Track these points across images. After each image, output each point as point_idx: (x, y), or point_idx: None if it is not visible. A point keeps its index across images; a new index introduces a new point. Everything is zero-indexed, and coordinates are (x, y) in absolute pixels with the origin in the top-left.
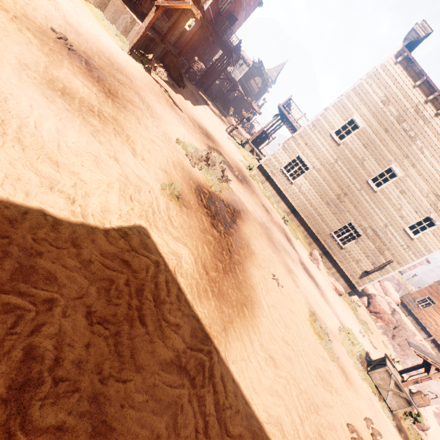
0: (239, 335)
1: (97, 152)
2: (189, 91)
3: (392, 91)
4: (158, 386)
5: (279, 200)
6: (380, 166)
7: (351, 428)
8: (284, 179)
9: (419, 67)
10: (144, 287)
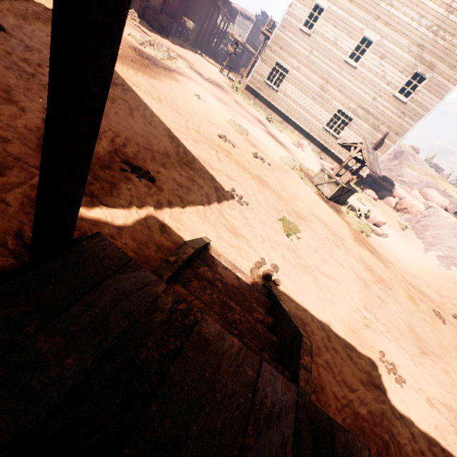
0: (126, 67)
1: (50, 1)
2: (177, 42)
3: None
4: None
5: (270, 112)
6: (353, 39)
7: (221, 134)
8: (269, 90)
9: None
10: None
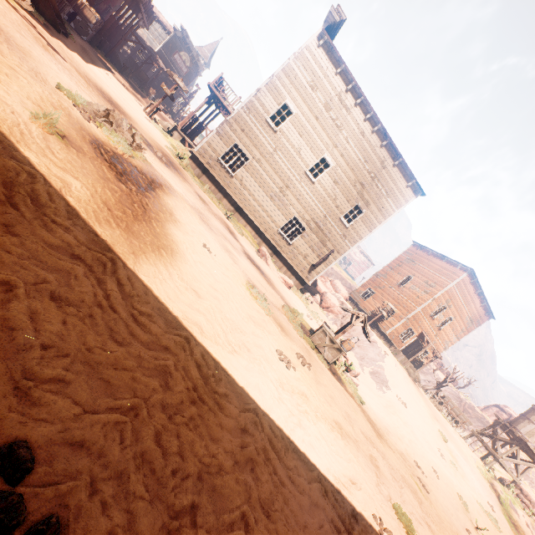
0: (153, 264)
1: None
2: (78, 45)
3: (319, 76)
4: (43, 253)
5: (221, 197)
6: (315, 155)
7: (279, 352)
8: (223, 172)
9: (338, 54)
10: (14, 184)
